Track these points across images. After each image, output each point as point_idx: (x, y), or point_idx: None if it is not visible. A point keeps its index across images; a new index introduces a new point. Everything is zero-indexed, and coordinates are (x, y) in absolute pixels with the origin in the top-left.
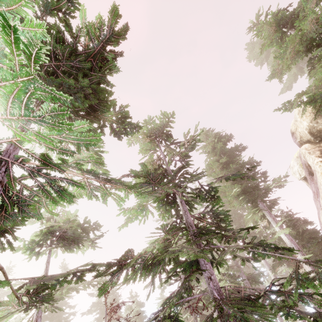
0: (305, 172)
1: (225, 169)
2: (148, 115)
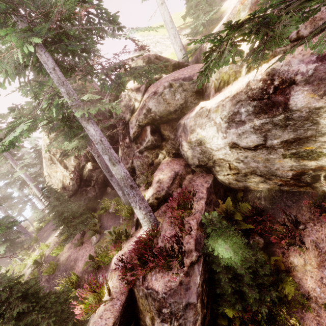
0: None
1: None
2: None
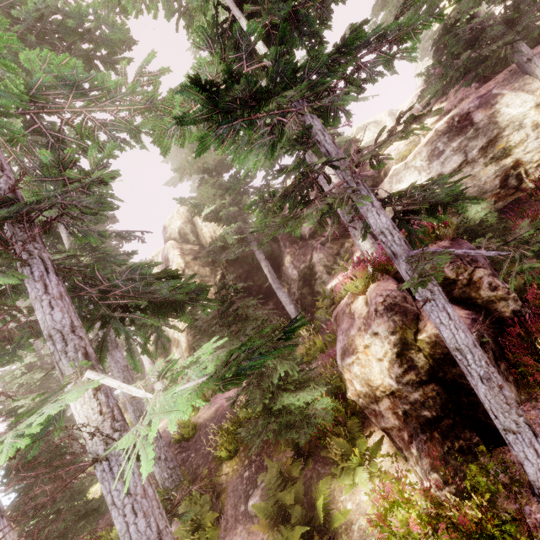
0: (162, 266)
1: None
2: None
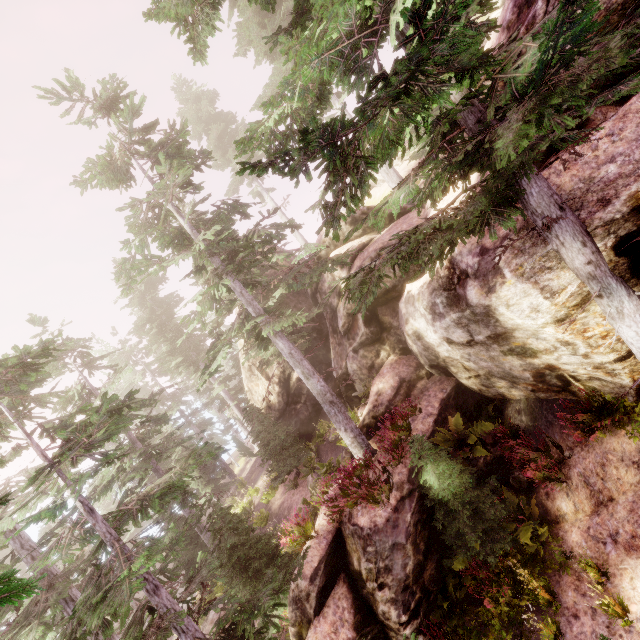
0: None
1: (161, 337)
2: (35, 316)
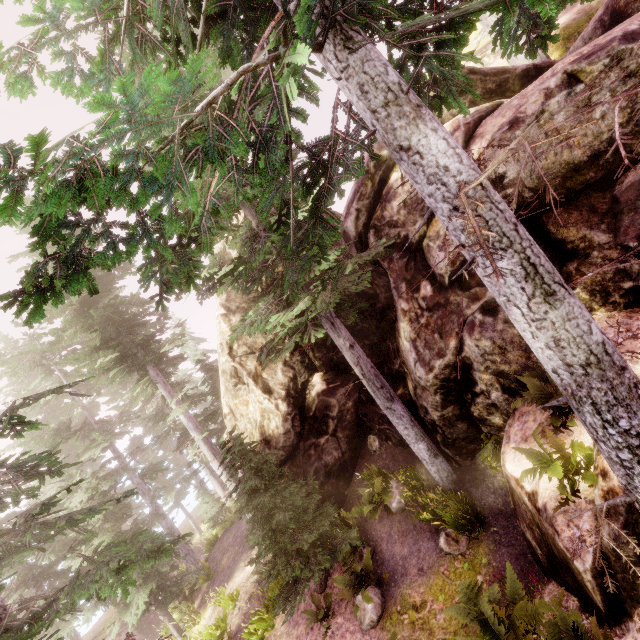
0: None
1: (83, 317)
2: None
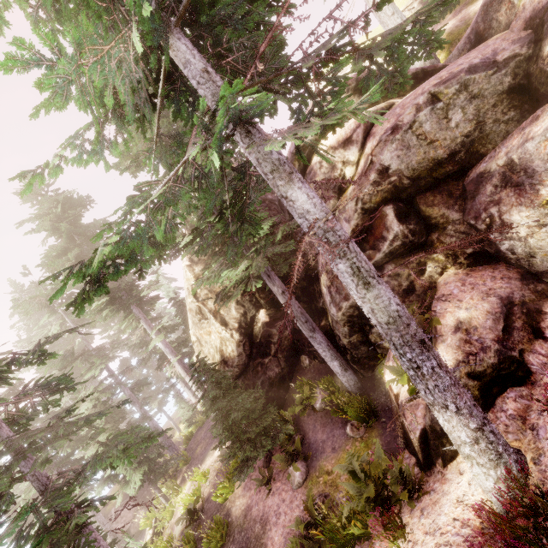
0: None
1: None
2: None
